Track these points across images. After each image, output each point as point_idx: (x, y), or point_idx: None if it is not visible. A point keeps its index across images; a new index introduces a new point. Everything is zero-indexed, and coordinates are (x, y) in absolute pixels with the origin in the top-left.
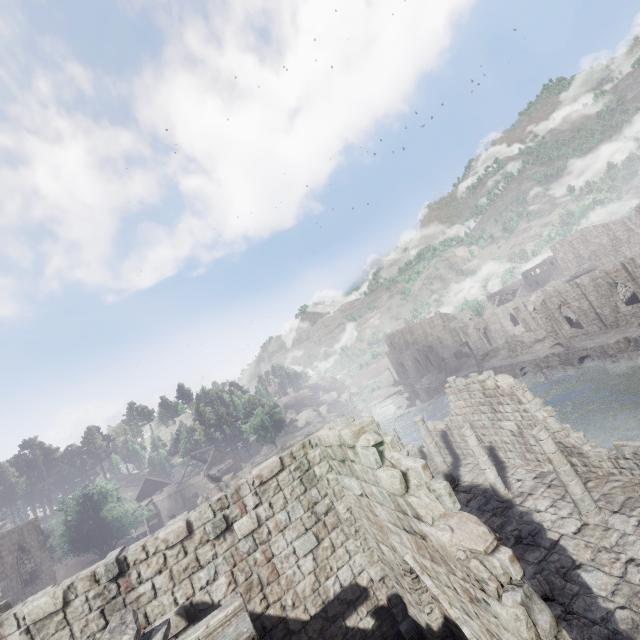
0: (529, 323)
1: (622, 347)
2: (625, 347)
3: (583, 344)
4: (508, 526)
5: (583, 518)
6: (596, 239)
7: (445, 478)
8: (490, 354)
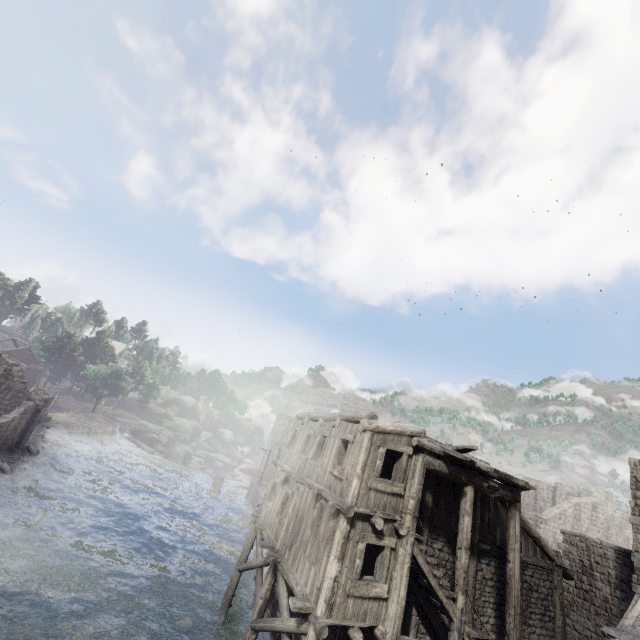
0: None
1: None
2: None
3: None
4: None
5: None
6: None
7: None
8: None
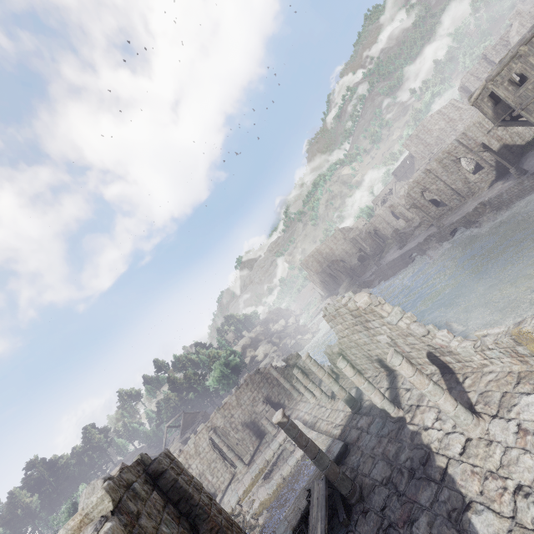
0: (405, 215)
1: (481, 212)
2: (483, 211)
3: (450, 219)
4: (401, 455)
5: (465, 433)
6: (436, 126)
7: (347, 404)
8: (385, 250)
